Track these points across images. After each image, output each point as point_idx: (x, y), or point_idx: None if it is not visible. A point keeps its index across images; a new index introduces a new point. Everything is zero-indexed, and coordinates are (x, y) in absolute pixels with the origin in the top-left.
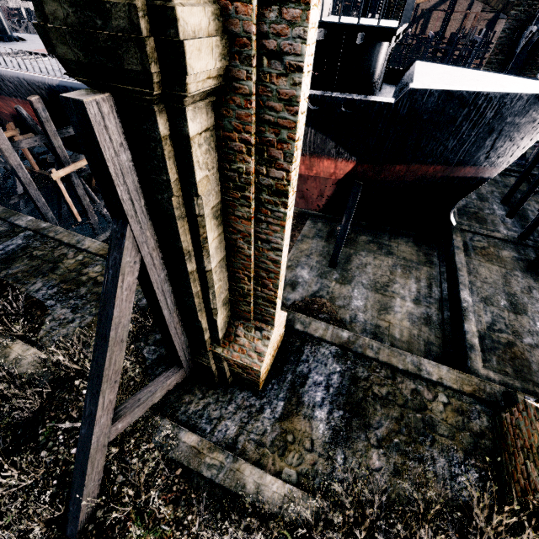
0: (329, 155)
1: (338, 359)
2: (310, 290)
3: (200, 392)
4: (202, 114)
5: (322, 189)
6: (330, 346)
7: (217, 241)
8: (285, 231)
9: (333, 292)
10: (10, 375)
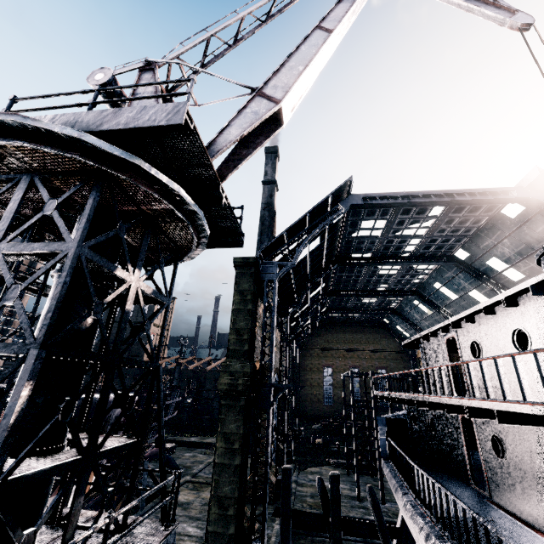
0: None
1: None
2: None
3: None
4: None
5: None
6: None
7: None
8: None
9: None
10: None
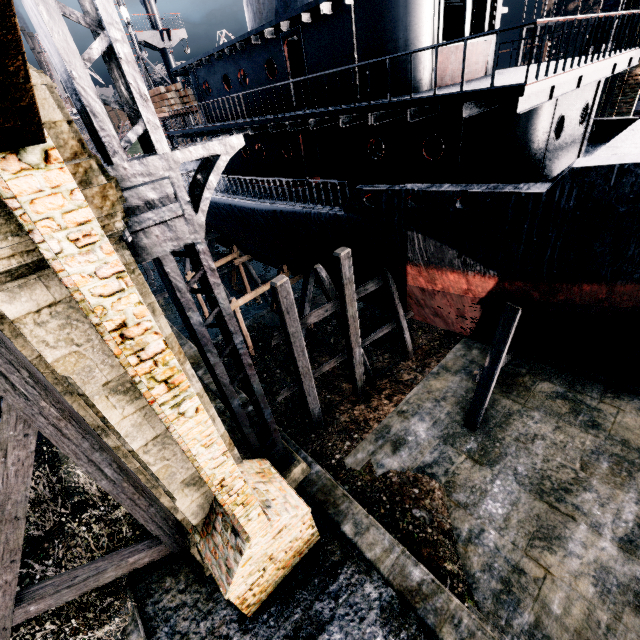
0: (453, 266)
1: (386, 617)
2: (419, 458)
3: (184, 579)
4: (35, 290)
5: (460, 309)
6: (384, 585)
7: (138, 416)
8: (182, 431)
9: (455, 473)
10: (61, 479)
